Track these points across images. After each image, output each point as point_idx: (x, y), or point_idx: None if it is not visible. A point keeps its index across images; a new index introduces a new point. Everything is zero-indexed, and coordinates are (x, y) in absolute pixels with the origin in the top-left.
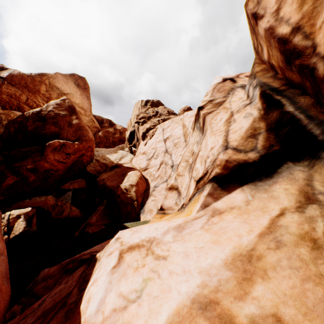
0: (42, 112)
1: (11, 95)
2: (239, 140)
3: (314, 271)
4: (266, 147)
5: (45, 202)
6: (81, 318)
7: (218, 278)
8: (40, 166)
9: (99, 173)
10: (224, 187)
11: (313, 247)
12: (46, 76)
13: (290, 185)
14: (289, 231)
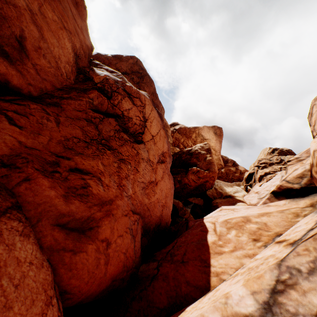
0: (191, 150)
1: (176, 139)
2: (291, 178)
3: (288, 220)
4: (306, 183)
5: (177, 203)
6: (203, 218)
7: (252, 214)
8: (183, 180)
9: (214, 198)
10: (276, 197)
11: (295, 216)
12: (197, 128)
13: (309, 201)
14: (289, 210)
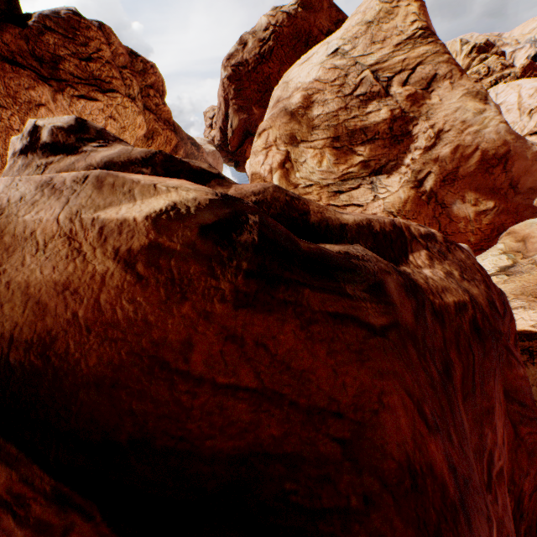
0: None
1: None
2: None
3: None
4: None
5: None
6: None
7: None
8: None
9: None
10: (530, 136)
11: None
12: None
13: None
14: None
